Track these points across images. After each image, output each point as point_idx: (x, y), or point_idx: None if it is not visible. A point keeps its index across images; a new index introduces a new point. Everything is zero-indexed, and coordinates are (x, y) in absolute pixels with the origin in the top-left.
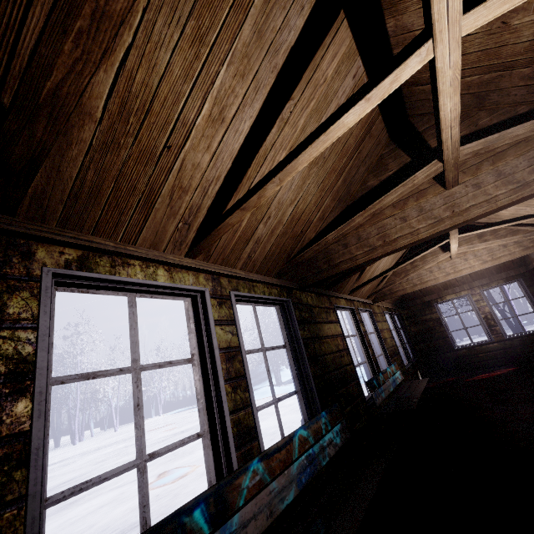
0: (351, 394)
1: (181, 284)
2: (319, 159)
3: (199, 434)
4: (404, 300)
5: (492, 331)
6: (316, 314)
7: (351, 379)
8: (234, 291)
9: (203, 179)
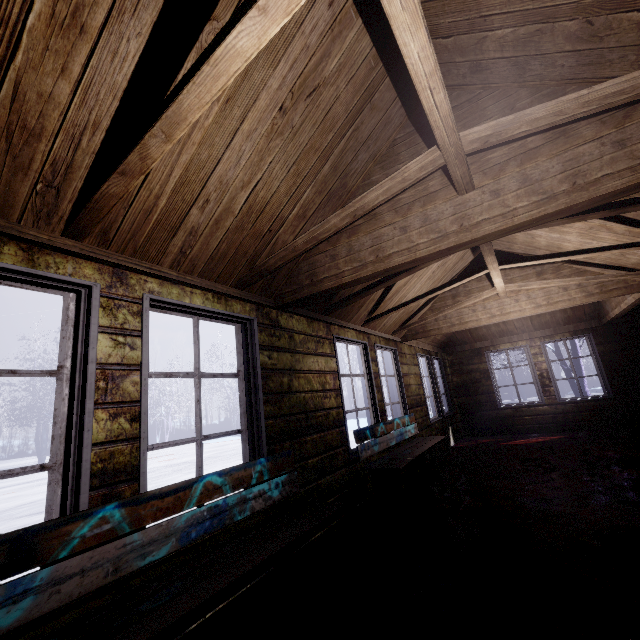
0: (328, 442)
1: (46, 272)
2: (283, 128)
3: (45, 466)
4: (451, 344)
5: (545, 392)
6: (298, 343)
7: (334, 425)
8: (150, 294)
9: (66, 122)
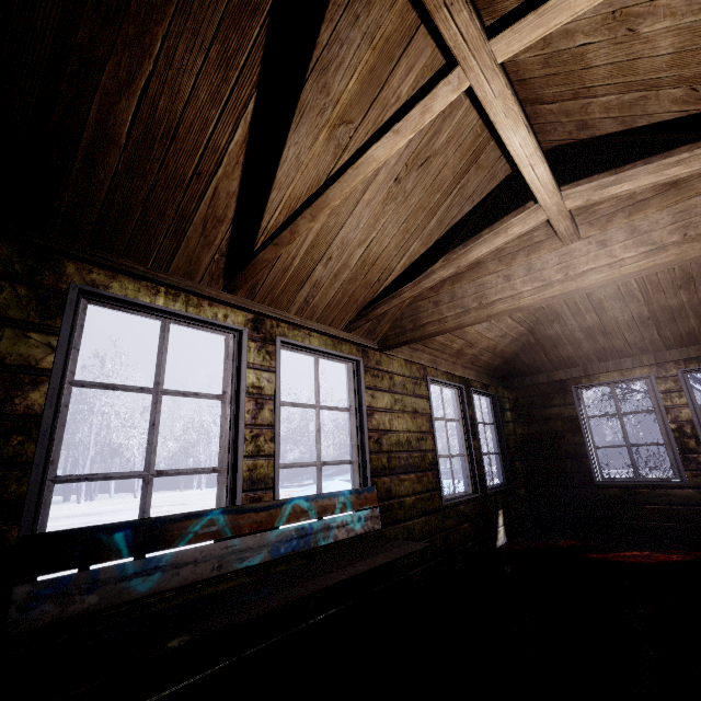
0: None
1: None
2: None
3: None
4: (515, 373)
5: (688, 462)
6: None
7: None
8: None
9: None
